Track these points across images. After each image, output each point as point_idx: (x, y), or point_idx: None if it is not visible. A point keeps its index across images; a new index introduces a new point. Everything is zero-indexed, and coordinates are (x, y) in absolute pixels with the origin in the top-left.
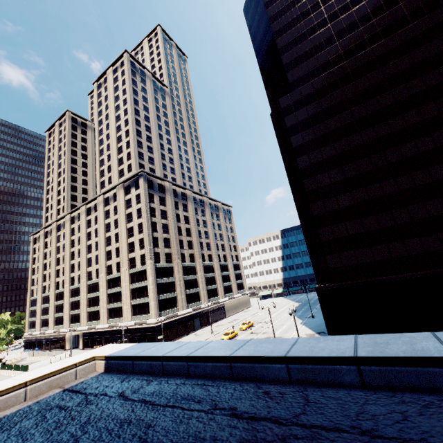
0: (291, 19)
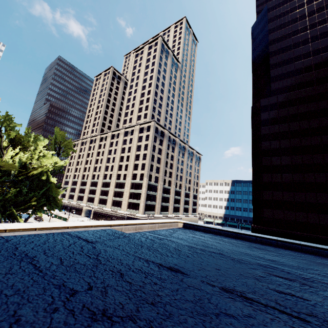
0: (285, 46)
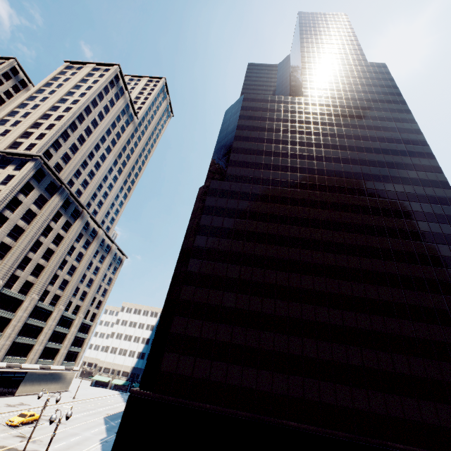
0: (251, 136)
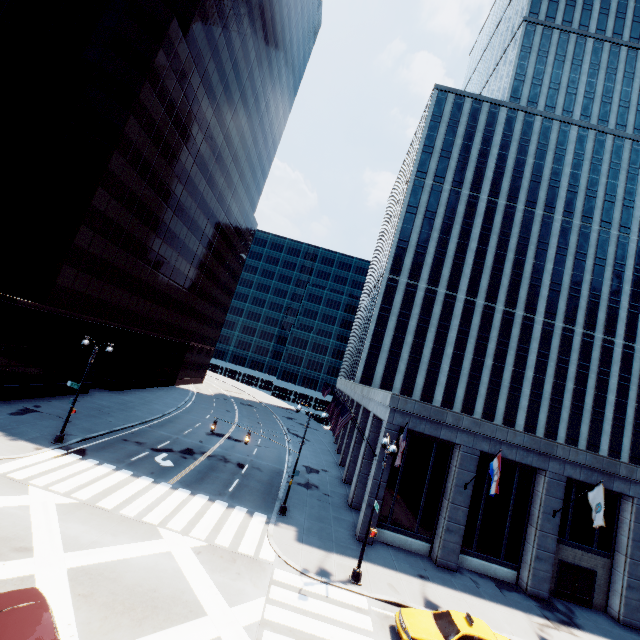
0: None
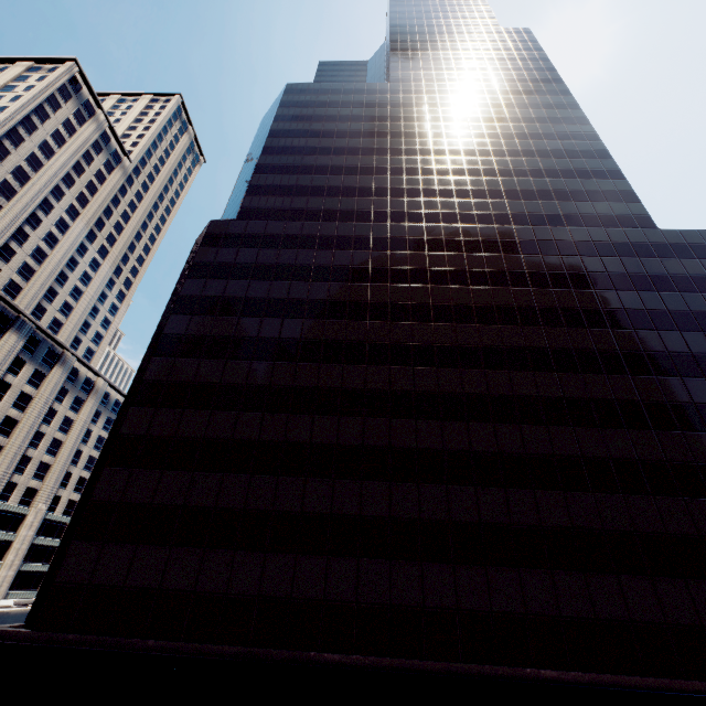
0: (293, 146)
